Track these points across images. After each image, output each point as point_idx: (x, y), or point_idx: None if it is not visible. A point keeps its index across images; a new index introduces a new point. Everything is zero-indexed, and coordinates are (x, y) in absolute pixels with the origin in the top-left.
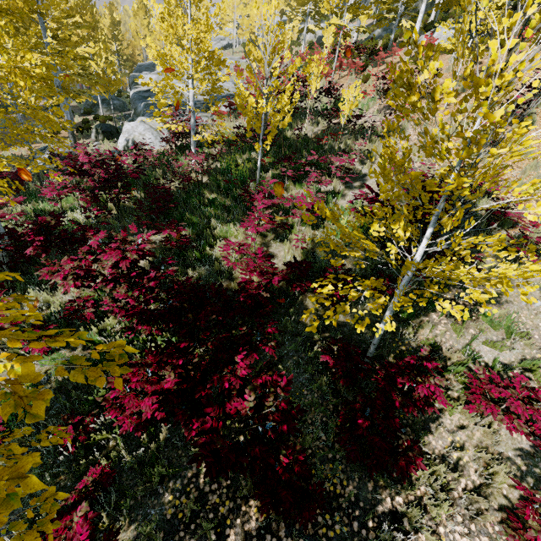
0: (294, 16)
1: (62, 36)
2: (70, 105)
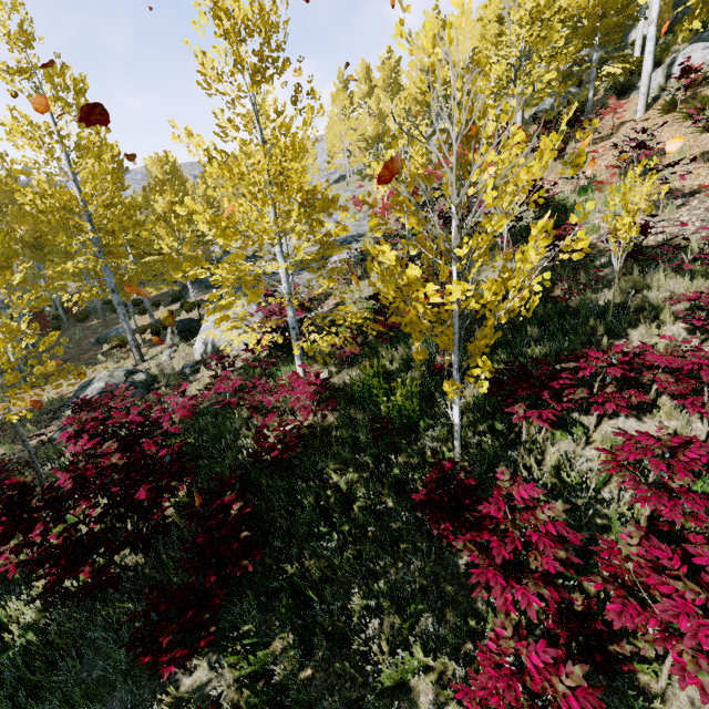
0: (420, 121)
1: (110, 226)
2: (161, 292)
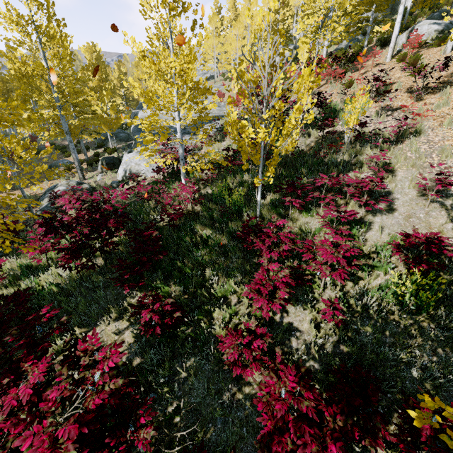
0: (265, 44)
1: (67, 90)
2: (88, 141)
